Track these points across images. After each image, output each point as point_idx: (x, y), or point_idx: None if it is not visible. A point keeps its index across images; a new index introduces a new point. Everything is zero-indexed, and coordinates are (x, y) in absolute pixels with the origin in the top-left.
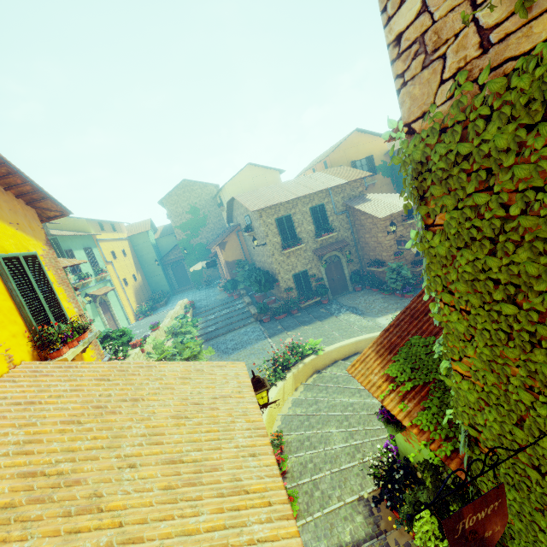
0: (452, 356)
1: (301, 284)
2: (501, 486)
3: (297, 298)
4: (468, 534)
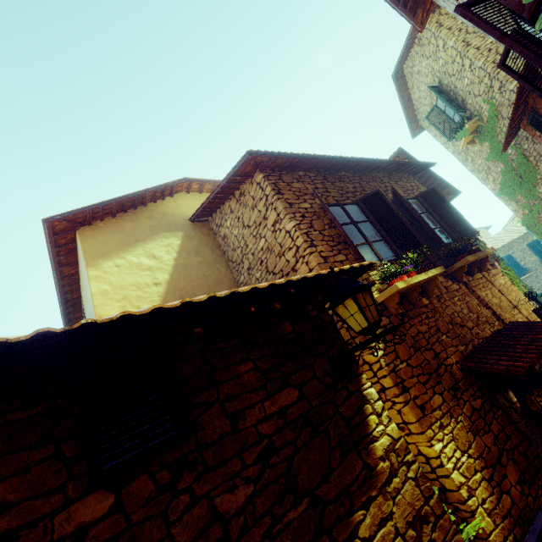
0: None
1: None
2: None
3: None
4: None
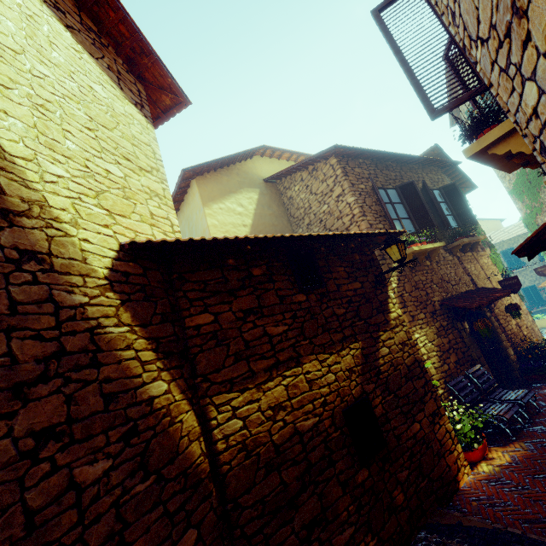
0: (543, 254)
1: (530, 295)
2: (545, 265)
3: (527, 306)
4: (539, 272)
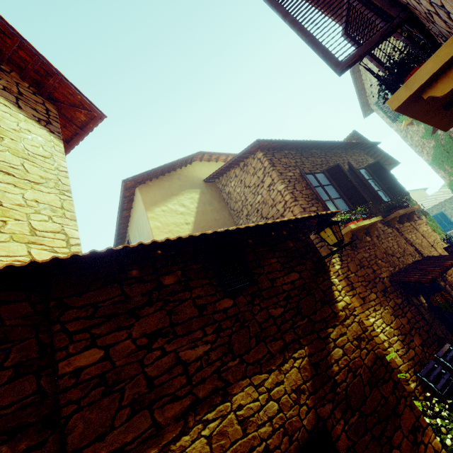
0: None
1: None
2: None
3: None
4: None
